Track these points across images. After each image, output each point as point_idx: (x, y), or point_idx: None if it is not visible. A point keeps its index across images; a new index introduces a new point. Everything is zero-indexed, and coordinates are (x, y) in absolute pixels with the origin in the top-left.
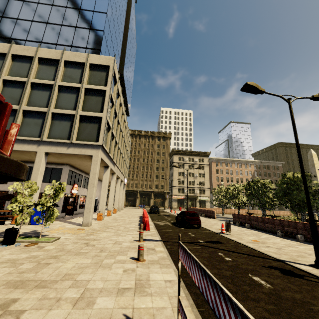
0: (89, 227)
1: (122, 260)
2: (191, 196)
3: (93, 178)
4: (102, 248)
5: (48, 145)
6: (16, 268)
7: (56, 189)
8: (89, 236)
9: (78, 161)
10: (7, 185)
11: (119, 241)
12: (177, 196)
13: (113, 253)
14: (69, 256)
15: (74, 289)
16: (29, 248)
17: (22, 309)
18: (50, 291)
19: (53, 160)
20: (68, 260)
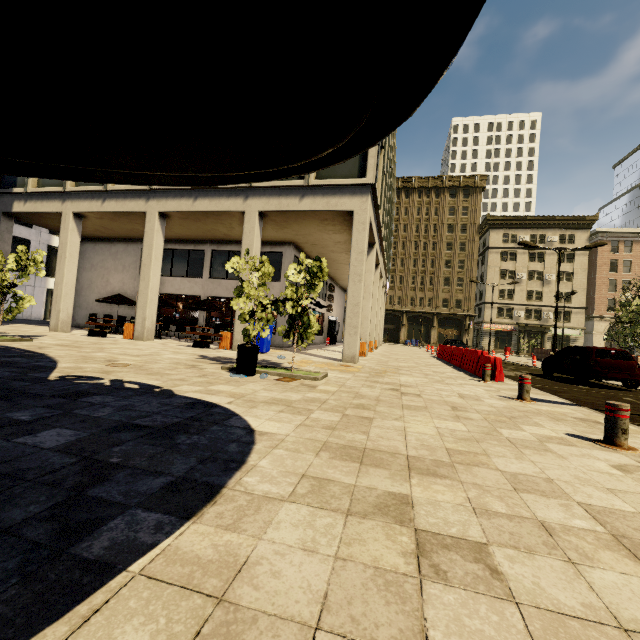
0: (356, 364)
1: (554, 437)
2: (532, 326)
3: (359, 263)
4: (447, 403)
5: (262, 197)
6: (309, 418)
7: (311, 271)
8: (380, 378)
9: (313, 234)
10: (196, 285)
11: (468, 395)
12: (494, 325)
13: (495, 417)
14: (392, 409)
15: (540, 498)
16: (289, 385)
17: (466, 538)
18: (474, 492)
19: (267, 235)
20: (403, 417)
